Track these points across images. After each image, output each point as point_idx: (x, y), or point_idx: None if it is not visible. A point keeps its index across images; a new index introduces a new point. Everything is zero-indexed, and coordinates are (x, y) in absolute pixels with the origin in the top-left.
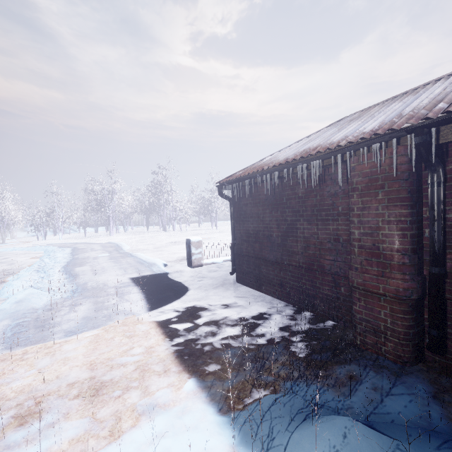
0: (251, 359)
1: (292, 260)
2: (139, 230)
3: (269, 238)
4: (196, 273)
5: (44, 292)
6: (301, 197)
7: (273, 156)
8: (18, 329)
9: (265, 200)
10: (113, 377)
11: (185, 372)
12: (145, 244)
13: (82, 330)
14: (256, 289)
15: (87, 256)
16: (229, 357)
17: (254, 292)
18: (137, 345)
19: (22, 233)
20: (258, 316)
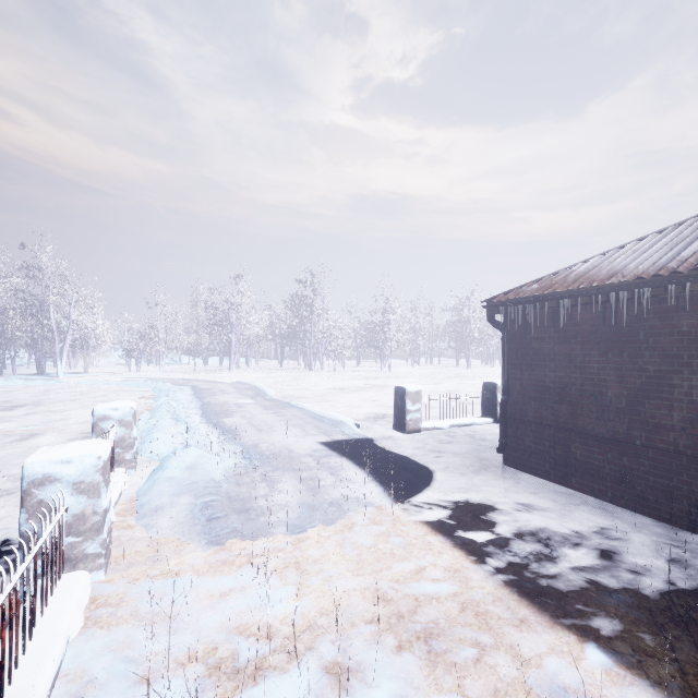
0: (671, 618)
1: (656, 439)
2: (267, 366)
3: (596, 397)
4: (419, 443)
5: (212, 455)
6: (686, 332)
7: (597, 262)
8: (212, 512)
9: (591, 333)
10: (433, 619)
11: (561, 627)
12: (294, 388)
13: (311, 524)
14: (554, 480)
15: (223, 402)
16: (624, 608)
17: (552, 485)
18: (428, 564)
19: (104, 359)
20: (605, 533)
